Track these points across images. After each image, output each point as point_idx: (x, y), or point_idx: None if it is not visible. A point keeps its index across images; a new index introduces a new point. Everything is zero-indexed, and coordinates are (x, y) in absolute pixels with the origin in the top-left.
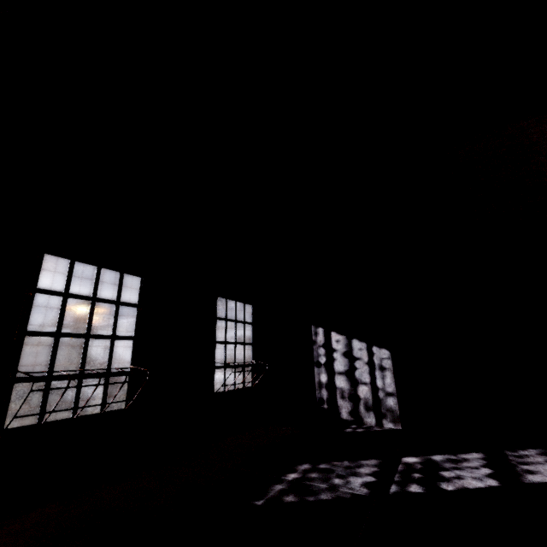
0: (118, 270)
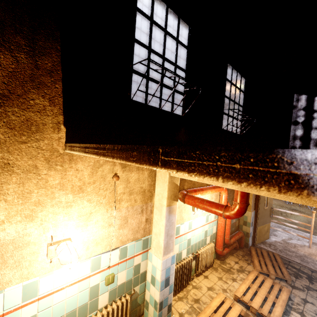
0: (177, 13)
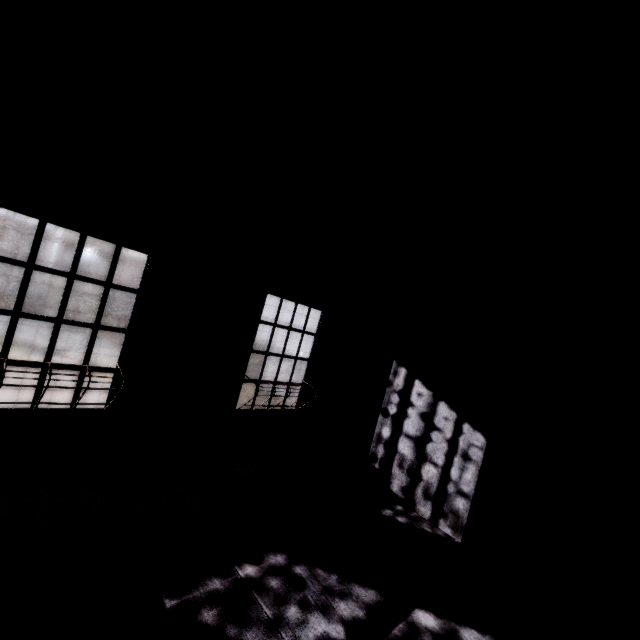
0: (112, 241)
